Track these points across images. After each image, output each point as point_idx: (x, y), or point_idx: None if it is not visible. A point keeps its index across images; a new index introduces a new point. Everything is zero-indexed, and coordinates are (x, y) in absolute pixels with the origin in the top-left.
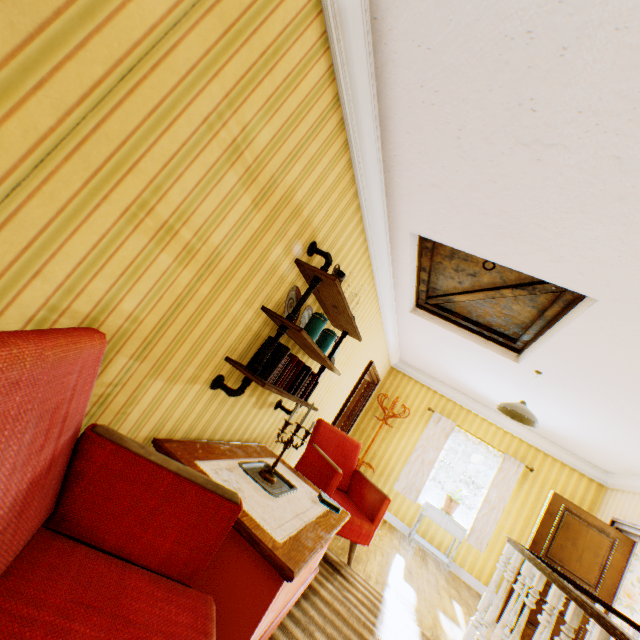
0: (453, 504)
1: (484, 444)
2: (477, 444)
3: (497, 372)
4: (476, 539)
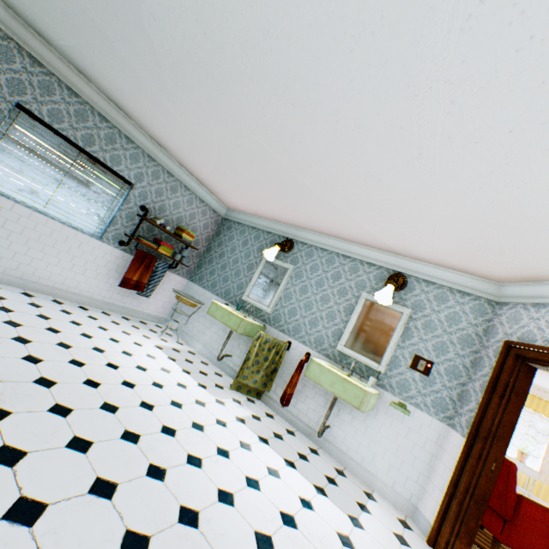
0: (524, 455)
1: (537, 413)
2: (532, 413)
3: (546, 377)
4: (544, 478)
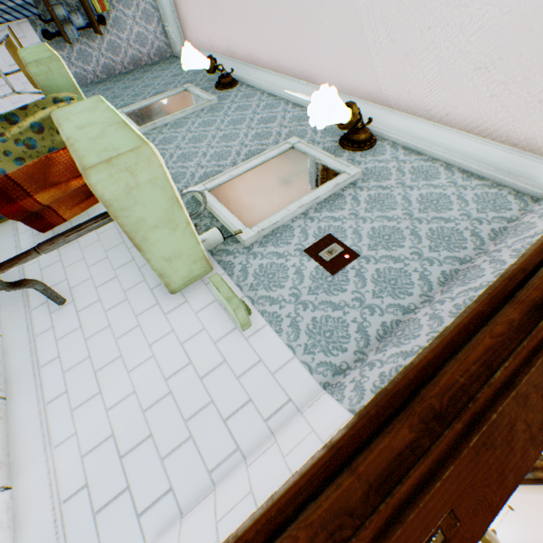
0: None
1: None
2: None
3: None
4: None
